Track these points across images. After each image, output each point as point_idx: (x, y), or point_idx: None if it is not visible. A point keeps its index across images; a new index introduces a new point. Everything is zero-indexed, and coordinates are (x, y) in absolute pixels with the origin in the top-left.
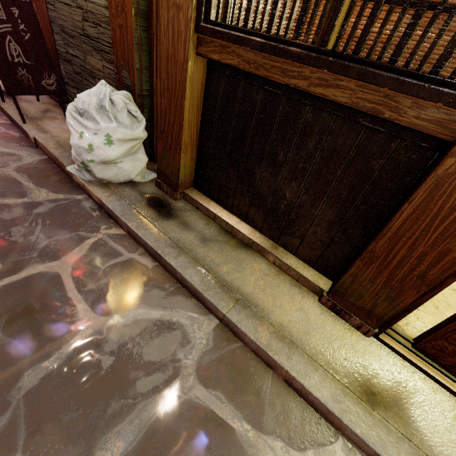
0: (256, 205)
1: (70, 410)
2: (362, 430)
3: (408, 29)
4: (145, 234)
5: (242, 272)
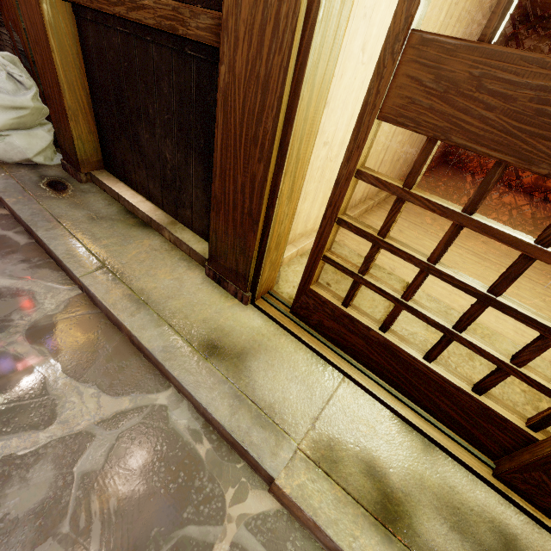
0: (152, 177)
1: None
2: (180, 373)
3: None
4: (22, 208)
5: (125, 246)
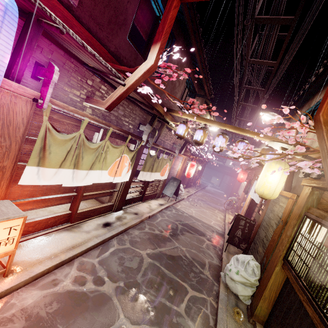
0: None
1: (161, 314)
2: None
3: (327, 298)
4: (220, 312)
5: None
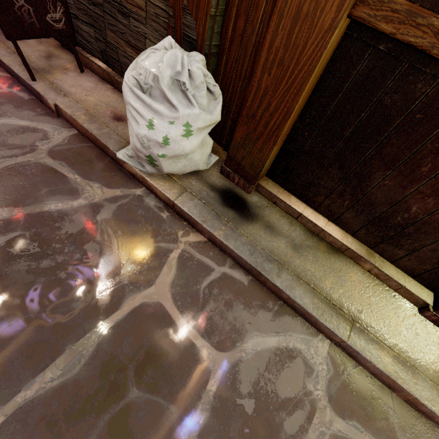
0: (358, 210)
1: None
2: None
3: None
4: (237, 246)
5: (344, 286)
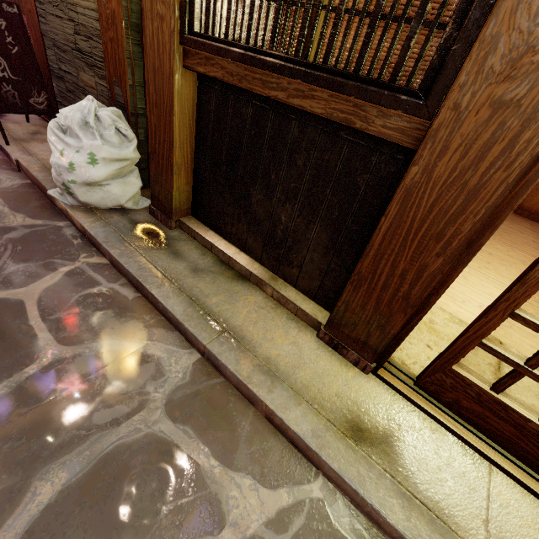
0: (254, 232)
1: (11, 438)
2: (340, 465)
3: (366, 38)
4: (128, 261)
5: (234, 304)
